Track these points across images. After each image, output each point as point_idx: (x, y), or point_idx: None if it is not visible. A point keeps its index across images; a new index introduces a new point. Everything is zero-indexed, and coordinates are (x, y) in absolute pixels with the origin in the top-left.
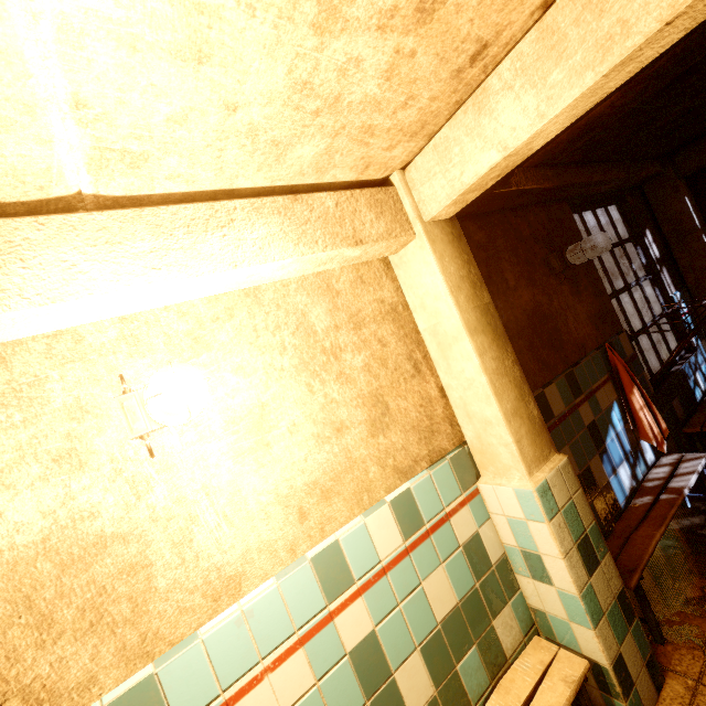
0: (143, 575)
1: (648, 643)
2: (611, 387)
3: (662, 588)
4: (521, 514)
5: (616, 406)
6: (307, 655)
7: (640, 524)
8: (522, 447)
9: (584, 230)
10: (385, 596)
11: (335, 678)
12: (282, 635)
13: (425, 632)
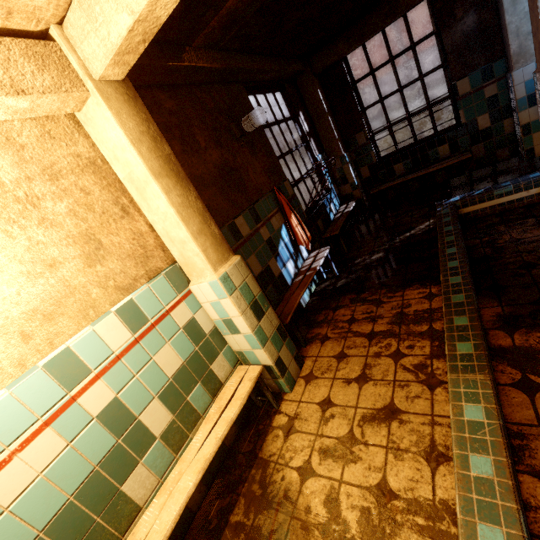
0: None
1: (295, 347)
2: (280, 216)
3: (309, 321)
4: (216, 297)
5: (284, 227)
6: (55, 430)
7: (295, 290)
8: (208, 254)
9: (259, 108)
10: (122, 373)
11: (87, 436)
12: (26, 425)
13: (160, 386)
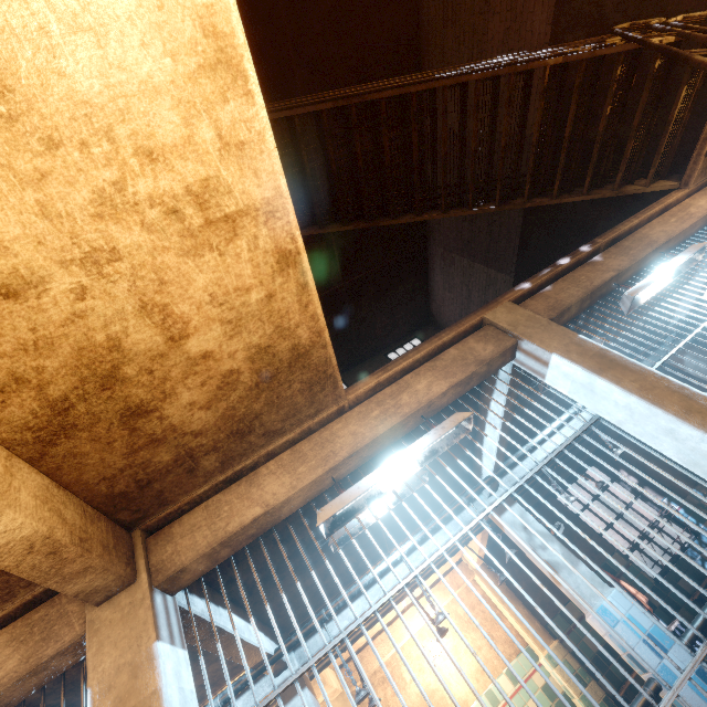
0: (445, 699)
1: None
2: None
3: None
4: (550, 669)
5: None
6: None
7: None
8: (536, 641)
9: None
10: None
11: None
12: None
13: None
